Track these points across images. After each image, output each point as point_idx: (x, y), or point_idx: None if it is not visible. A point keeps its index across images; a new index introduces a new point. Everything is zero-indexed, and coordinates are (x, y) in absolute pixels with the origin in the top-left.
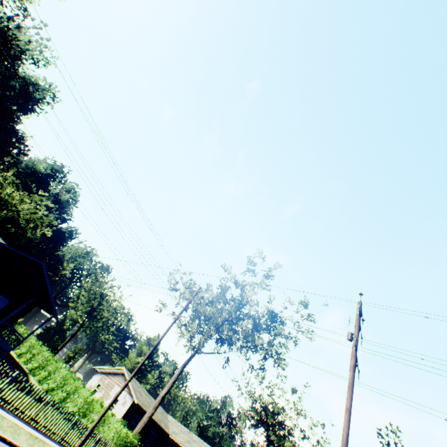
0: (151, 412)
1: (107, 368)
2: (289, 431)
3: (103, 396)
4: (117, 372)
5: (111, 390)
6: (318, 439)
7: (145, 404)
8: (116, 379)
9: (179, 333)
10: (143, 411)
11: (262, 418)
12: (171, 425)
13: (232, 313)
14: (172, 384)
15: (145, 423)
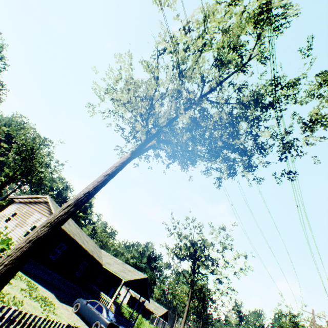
0: (70, 208)
1: (26, 198)
2: (215, 262)
3: (17, 224)
4: (39, 201)
5: (29, 218)
6: (240, 268)
7: (74, 233)
8: (37, 207)
9: (117, 154)
10: (71, 240)
11: (190, 252)
12: (104, 258)
13: (211, 87)
14: (113, 172)
15: (53, 226)
